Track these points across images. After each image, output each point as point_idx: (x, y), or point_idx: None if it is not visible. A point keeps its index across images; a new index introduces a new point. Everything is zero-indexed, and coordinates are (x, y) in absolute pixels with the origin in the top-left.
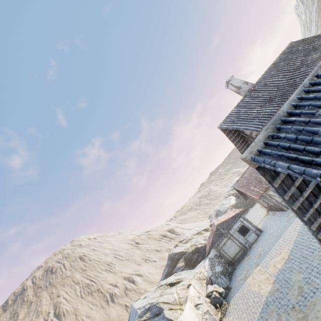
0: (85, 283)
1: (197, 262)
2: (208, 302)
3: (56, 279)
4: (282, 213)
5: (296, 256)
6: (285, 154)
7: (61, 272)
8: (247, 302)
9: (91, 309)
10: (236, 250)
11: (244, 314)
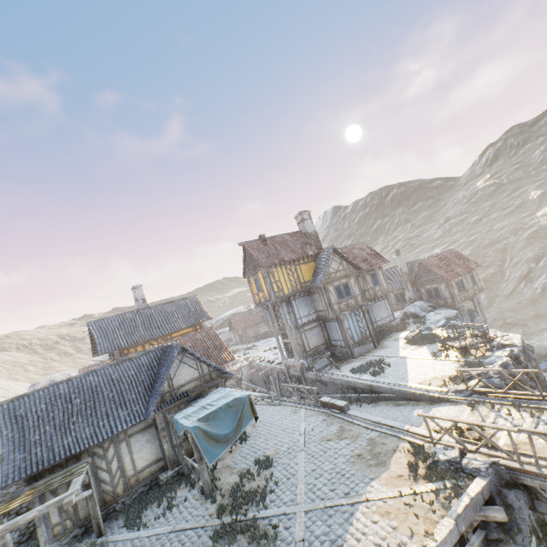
0: None
1: None
2: None
3: None
4: None
5: None
6: (5, 412)
7: None
8: None
9: None
10: None
11: None
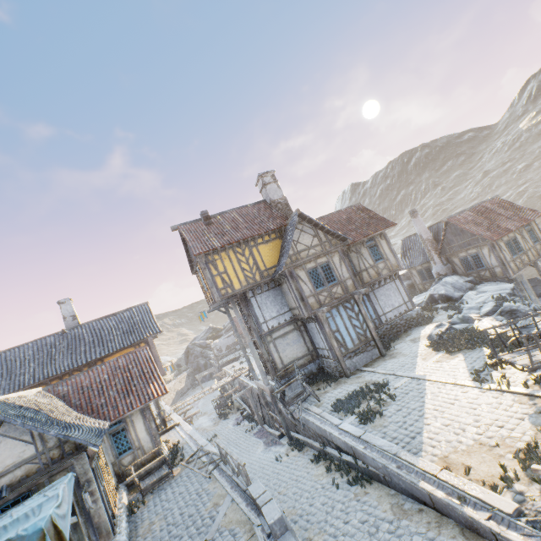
0: None
1: None
2: None
3: None
4: None
5: None
6: None
7: None
8: None
9: None
10: None
11: None
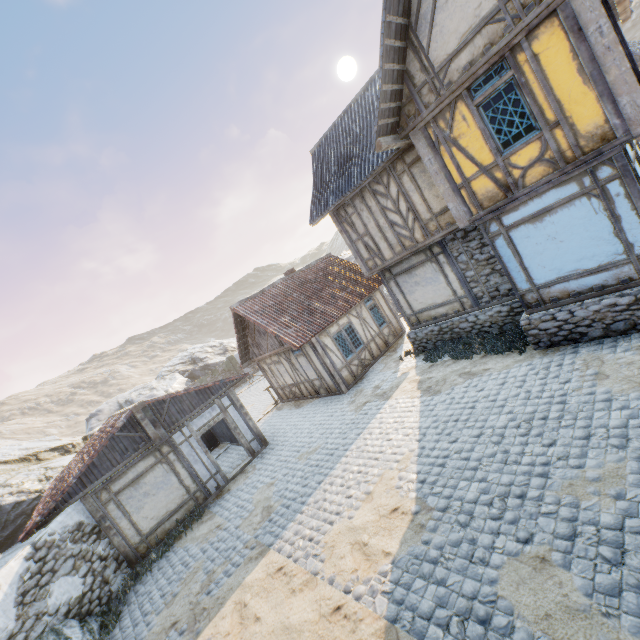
0: None
1: None
2: None
3: None
4: (330, 399)
5: (465, 496)
6: None
7: None
8: None
9: None
10: (174, 501)
11: None
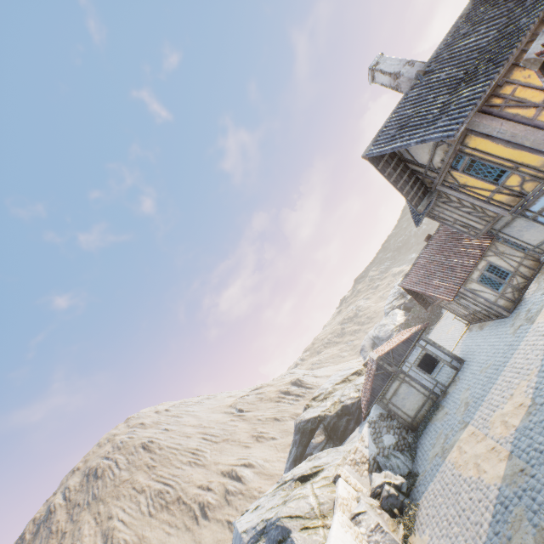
0: (154, 489)
1: (347, 431)
2: (377, 507)
3: (104, 487)
4: (499, 322)
5: None
6: None
7: (112, 475)
8: (456, 501)
9: (168, 535)
10: (419, 401)
11: (453, 527)
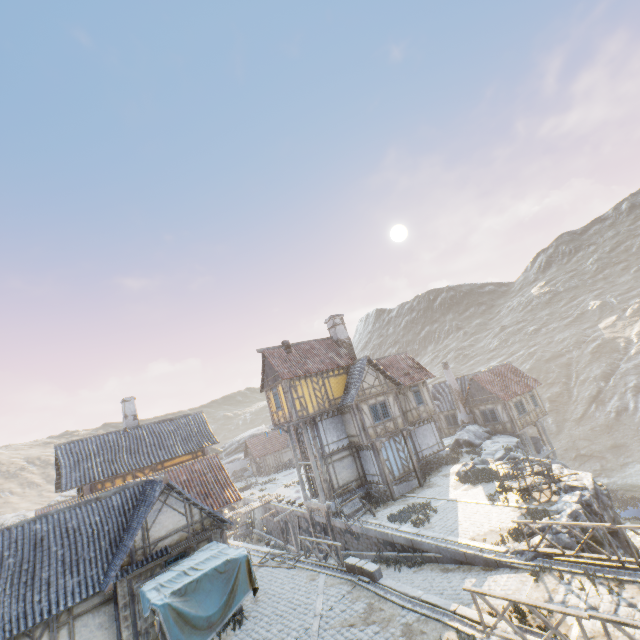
0: None
1: None
2: None
3: None
4: None
5: None
6: None
7: None
8: None
9: None
10: None
11: None
